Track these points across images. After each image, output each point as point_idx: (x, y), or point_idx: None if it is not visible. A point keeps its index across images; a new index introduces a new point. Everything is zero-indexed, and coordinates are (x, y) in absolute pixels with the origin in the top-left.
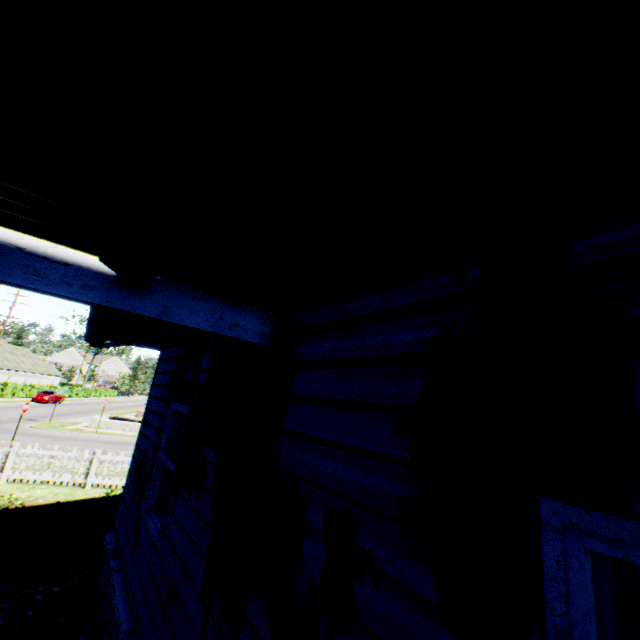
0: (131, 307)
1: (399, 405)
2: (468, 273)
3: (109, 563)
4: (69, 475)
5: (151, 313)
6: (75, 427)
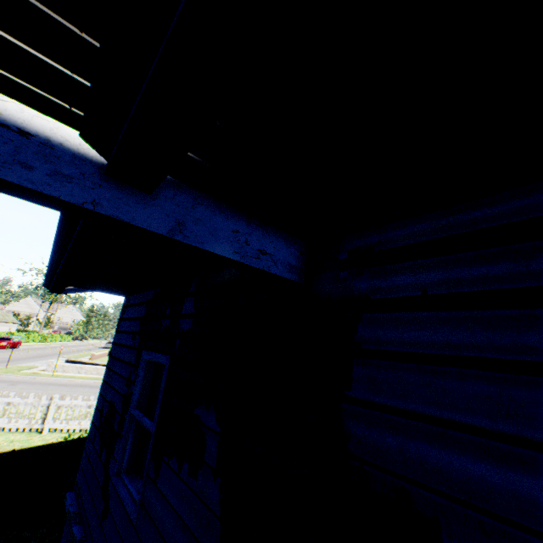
0: (129, 216)
1: None
2: None
3: (71, 530)
4: (25, 421)
5: (158, 228)
6: (31, 371)
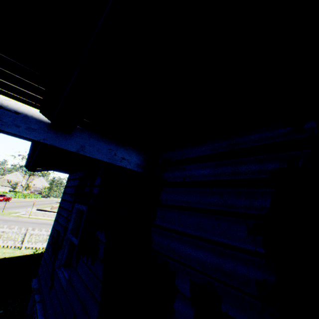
0: (59, 144)
1: (250, 214)
2: (304, 125)
3: (34, 297)
4: (12, 242)
5: (72, 149)
6: (17, 214)
